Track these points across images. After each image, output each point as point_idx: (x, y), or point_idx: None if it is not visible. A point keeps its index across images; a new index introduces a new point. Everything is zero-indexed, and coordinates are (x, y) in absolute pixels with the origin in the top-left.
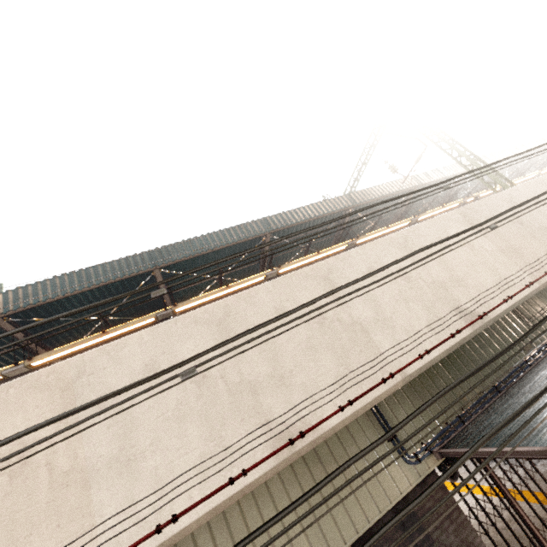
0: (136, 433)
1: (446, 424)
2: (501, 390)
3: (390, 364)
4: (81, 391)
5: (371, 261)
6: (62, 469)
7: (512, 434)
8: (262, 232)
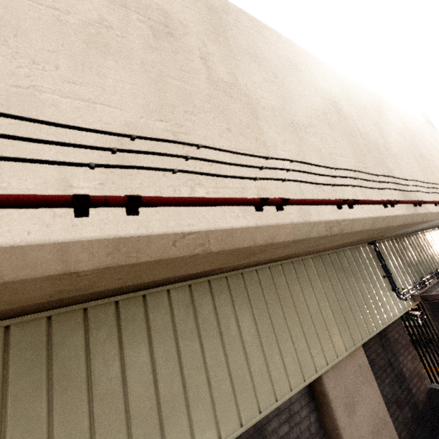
0: (293, 106)
1: (415, 282)
2: None
3: None
4: (229, 26)
5: (418, 126)
6: (222, 77)
7: None
8: None
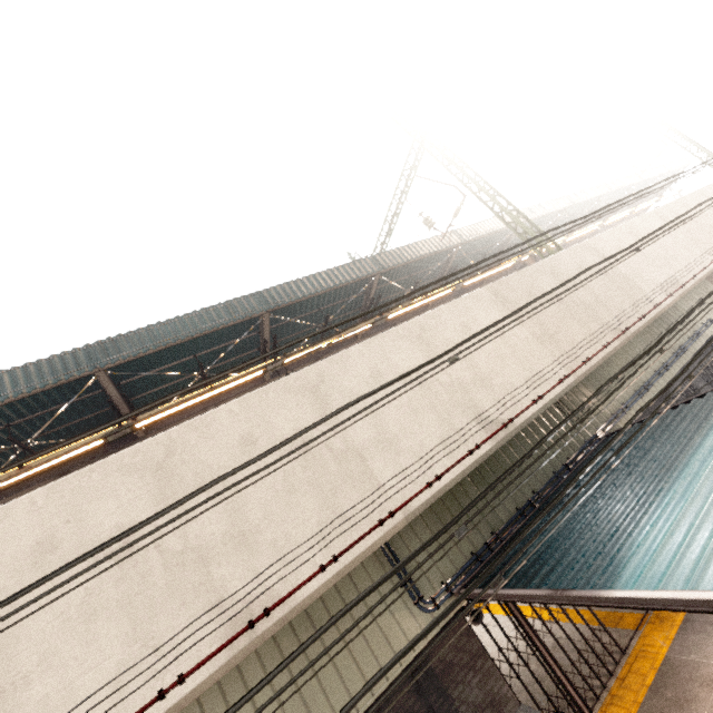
0: (16, 649)
1: (472, 554)
2: (536, 504)
3: (390, 499)
4: None
5: (376, 361)
6: None
7: (415, 661)
8: (256, 311)
